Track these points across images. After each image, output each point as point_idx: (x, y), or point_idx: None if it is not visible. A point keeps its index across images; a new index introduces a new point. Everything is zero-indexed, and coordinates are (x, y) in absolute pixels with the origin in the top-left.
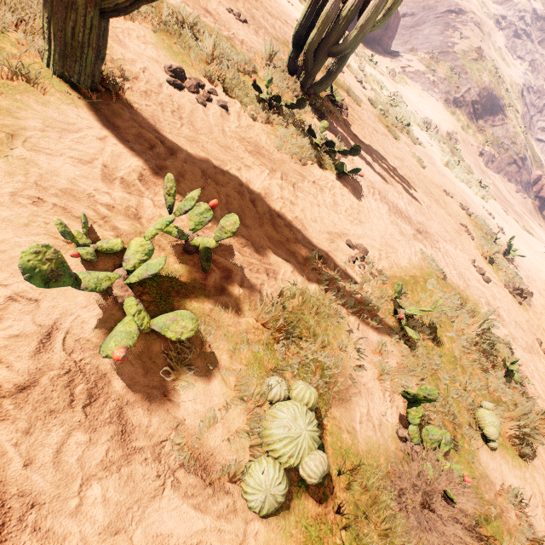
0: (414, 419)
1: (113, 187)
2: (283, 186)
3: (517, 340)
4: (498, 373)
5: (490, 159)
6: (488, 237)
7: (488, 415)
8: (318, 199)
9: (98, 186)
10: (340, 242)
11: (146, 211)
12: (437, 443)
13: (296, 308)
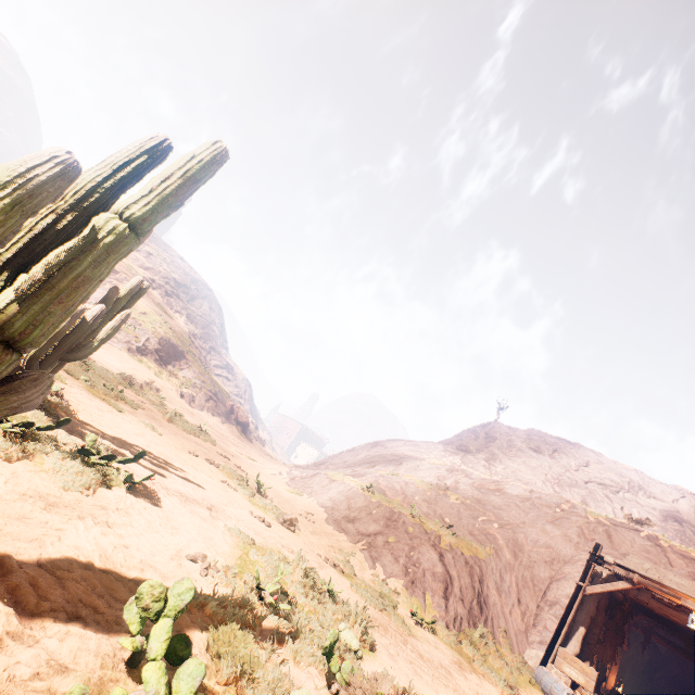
0: (336, 666)
1: (10, 652)
2: (106, 532)
3: (312, 563)
4: (326, 598)
5: (191, 399)
6: (242, 482)
7: (348, 633)
8: (136, 526)
9: (3, 661)
10: (184, 561)
11: (61, 654)
12: (352, 671)
13: (225, 650)
